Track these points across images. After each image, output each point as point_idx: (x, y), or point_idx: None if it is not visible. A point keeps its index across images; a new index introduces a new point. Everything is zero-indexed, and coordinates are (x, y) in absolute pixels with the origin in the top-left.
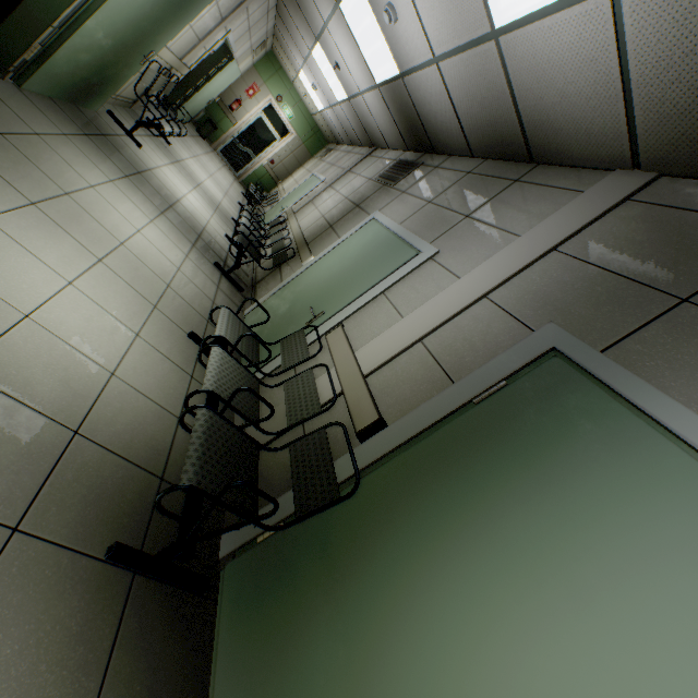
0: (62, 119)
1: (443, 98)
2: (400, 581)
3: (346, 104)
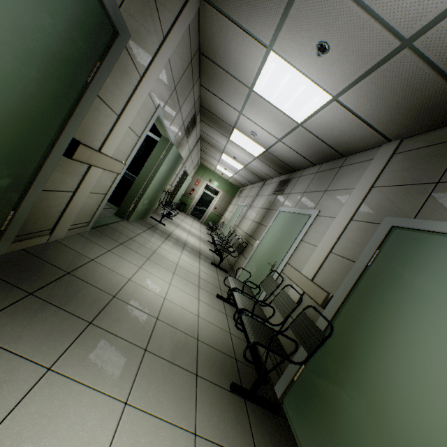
0: (141, 226)
1: (289, 150)
2: (374, 357)
3: (243, 169)
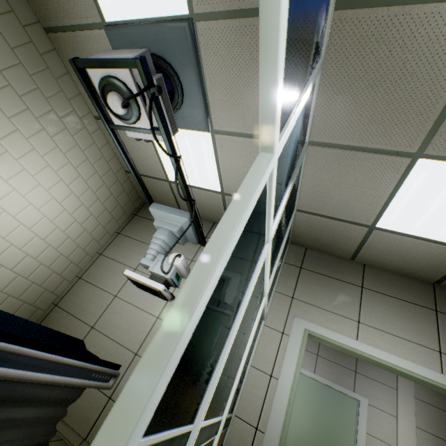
0: None
1: None
2: None
3: None
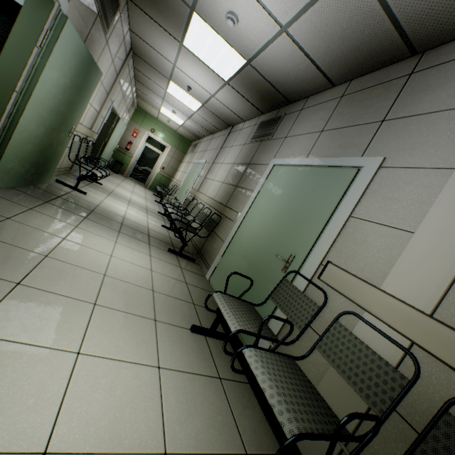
0: (26, 198)
1: (295, 56)
2: None
3: (201, 109)
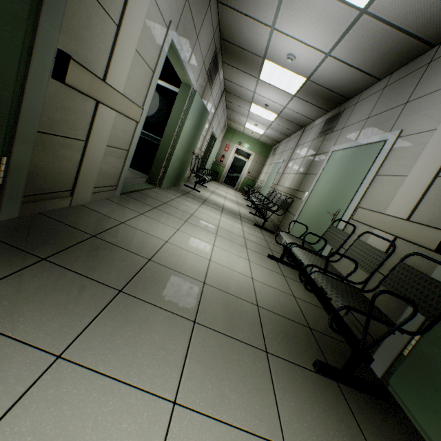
0: (175, 192)
1: (341, 68)
2: None
3: (277, 119)
